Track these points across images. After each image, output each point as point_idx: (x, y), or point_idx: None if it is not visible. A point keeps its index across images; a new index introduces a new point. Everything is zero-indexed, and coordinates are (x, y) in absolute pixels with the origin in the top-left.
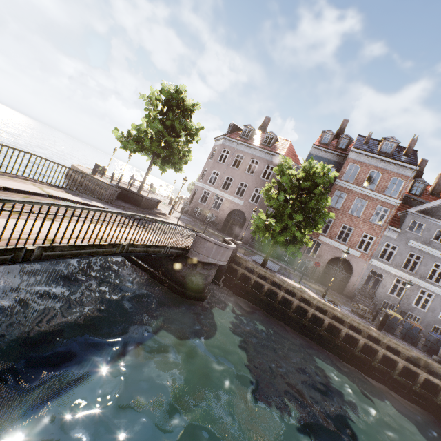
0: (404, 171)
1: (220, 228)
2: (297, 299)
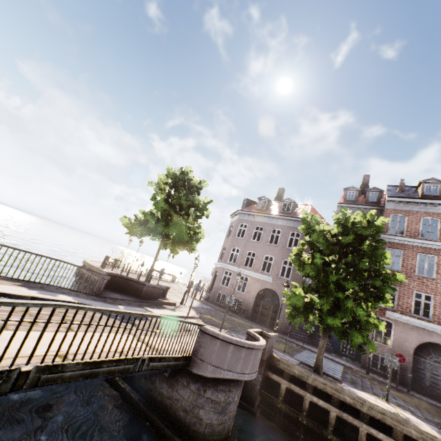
0: None
1: (249, 315)
2: (397, 439)
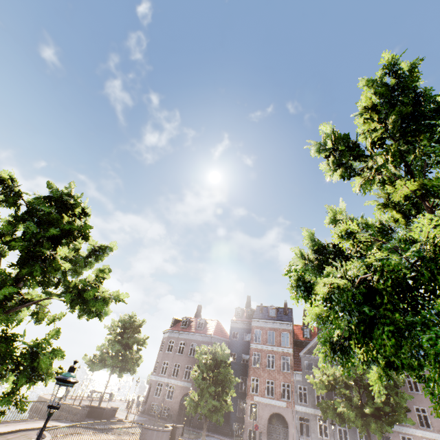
0: (286, 326)
1: (175, 419)
2: None
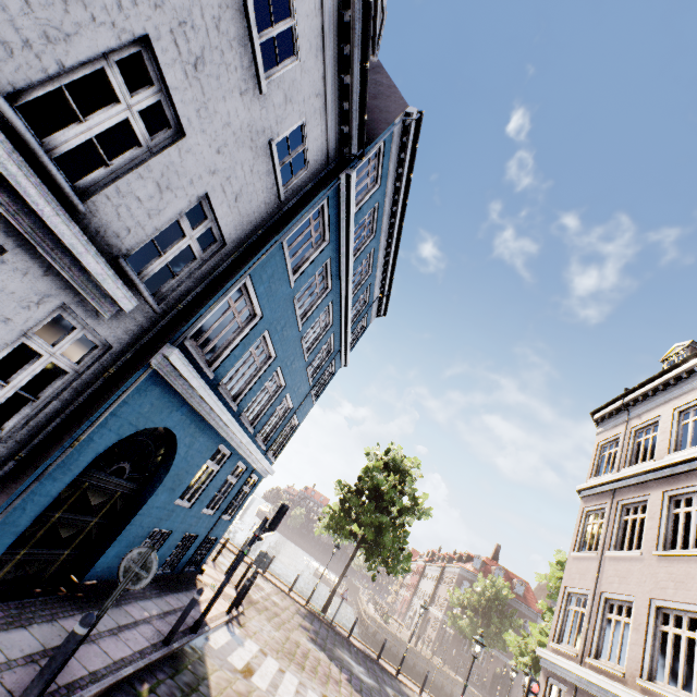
0: None
1: (487, 690)
2: None
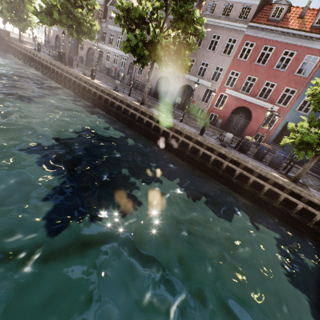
0: None
1: (54, 49)
2: (21, 48)
